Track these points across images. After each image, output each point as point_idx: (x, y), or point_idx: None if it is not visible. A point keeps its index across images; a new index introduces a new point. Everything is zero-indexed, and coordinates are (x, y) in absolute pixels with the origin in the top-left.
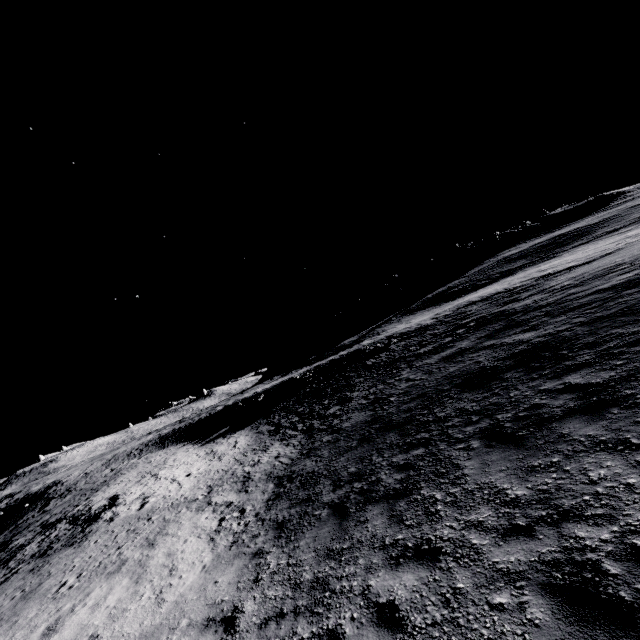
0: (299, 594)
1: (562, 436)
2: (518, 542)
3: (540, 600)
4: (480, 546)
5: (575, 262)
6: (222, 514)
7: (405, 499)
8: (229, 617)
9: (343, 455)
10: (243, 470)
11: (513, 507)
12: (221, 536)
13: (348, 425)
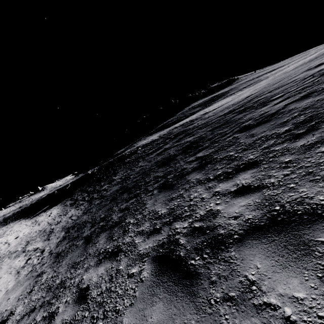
0: (48, 294)
1: (187, 181)
2: (153, 237)
3: (149, 266)
4: (137, 243)
5: (217, 107)
6: (30, 256)
7: (118, 226)
8: (4, 320)
9: (101, 209)
10: (50, 228)
11: (158, 219)
12: (24, 269)
13: (109, 193)
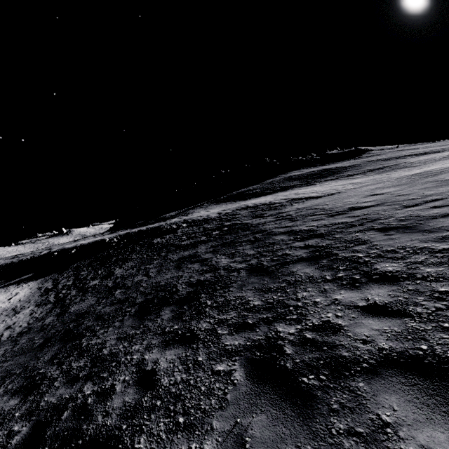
0: None
1: None
2: None
3: None
4: None
5: (316, 193)
6: None
7: None
8: None
9: (14, 358)
10: None
11: None
12: None
13: (72, 310)
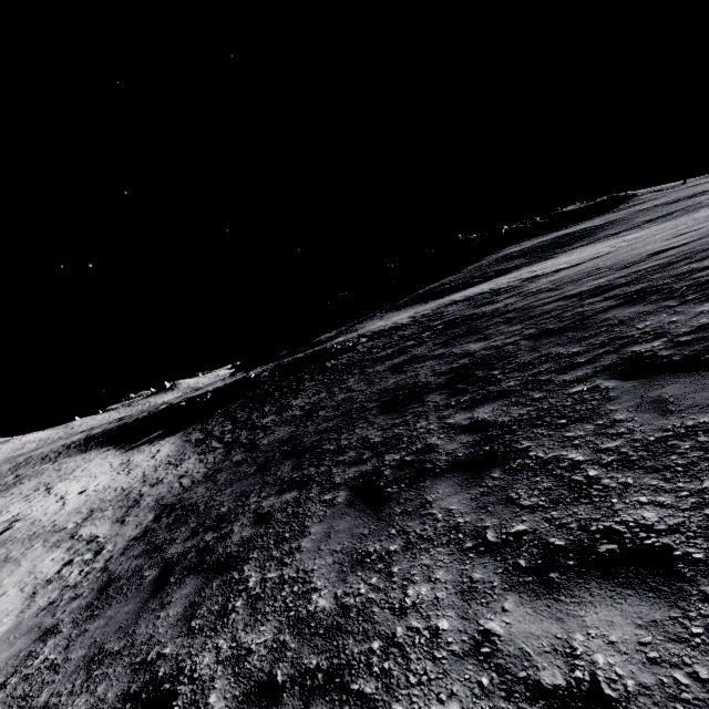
0: None
1: (423, 505)
2: None
3: None
4: None
5: (566, 264)
6: (74, 555)
7: (223, 576)
8: None
9: (232, 485)
10: (139, 491)
11: (296, 633)
12: (47, 590)
13: (265, 442)
